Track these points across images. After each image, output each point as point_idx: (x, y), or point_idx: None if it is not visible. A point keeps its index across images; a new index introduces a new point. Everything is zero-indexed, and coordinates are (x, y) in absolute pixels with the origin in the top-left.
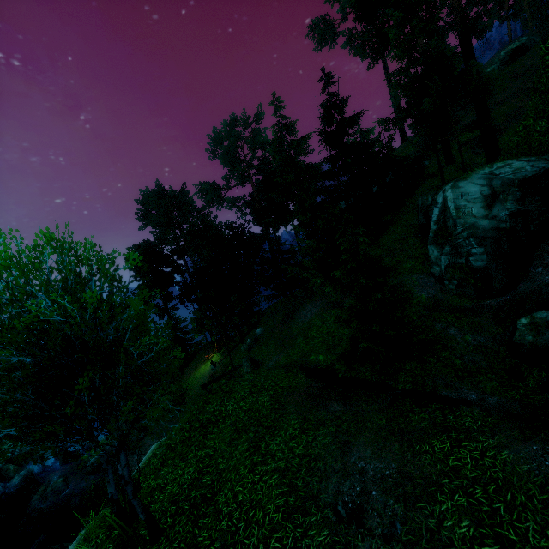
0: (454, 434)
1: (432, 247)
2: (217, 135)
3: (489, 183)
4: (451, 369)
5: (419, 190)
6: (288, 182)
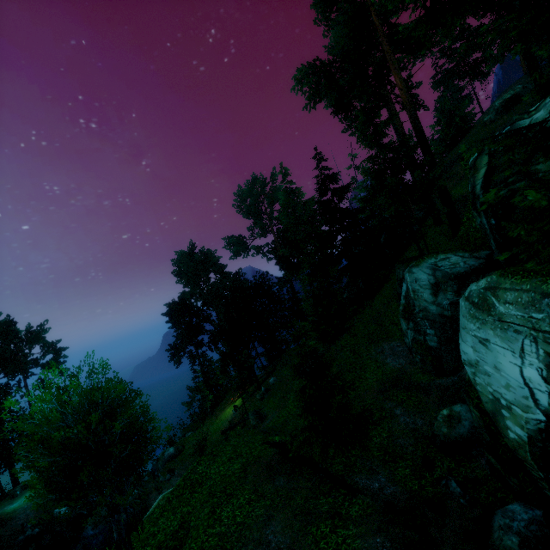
0: (337, 520)
1: (402, 320)
2: (241, 193)
3: (433, 273)
4: (383, 451)
5: (406, 252)
6: (297, 239)
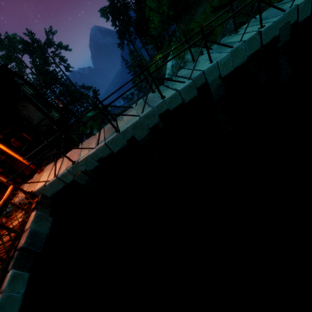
0: None
1: None
2: None
3: None
4: None
5: None
6: None
